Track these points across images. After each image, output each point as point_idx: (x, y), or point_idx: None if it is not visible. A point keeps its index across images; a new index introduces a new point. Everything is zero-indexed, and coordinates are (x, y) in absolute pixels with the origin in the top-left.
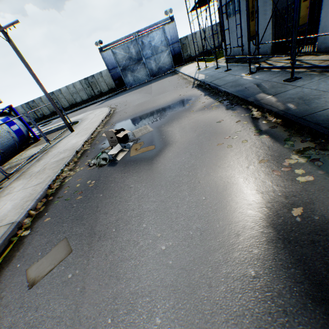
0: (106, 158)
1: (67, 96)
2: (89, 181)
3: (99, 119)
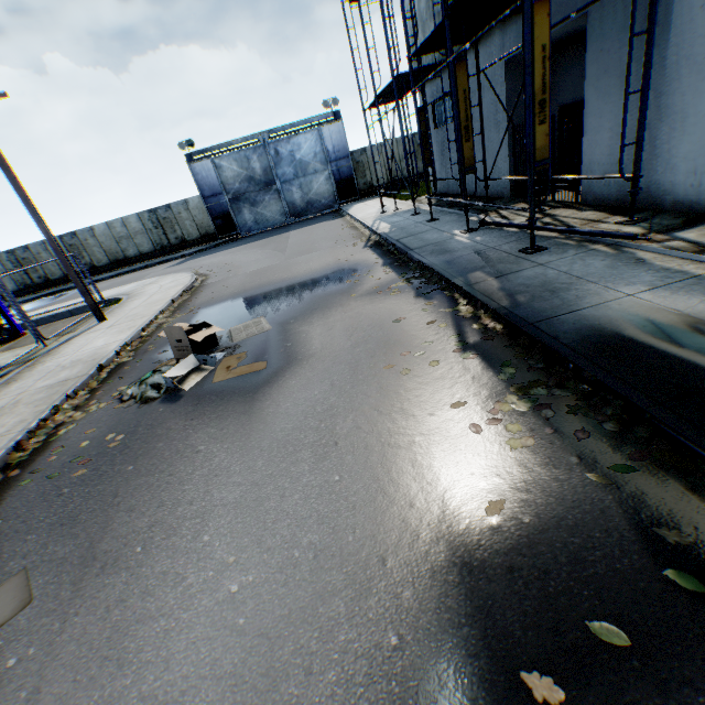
0: (161, 384)
1: (106, 243)
2: (111, 435)
3: (168, 297)
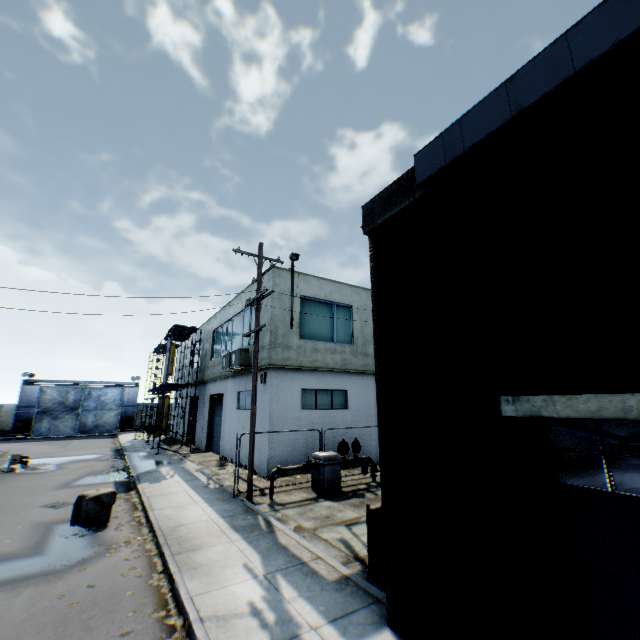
0: (3, 472)
1: None
2: None
3: None
